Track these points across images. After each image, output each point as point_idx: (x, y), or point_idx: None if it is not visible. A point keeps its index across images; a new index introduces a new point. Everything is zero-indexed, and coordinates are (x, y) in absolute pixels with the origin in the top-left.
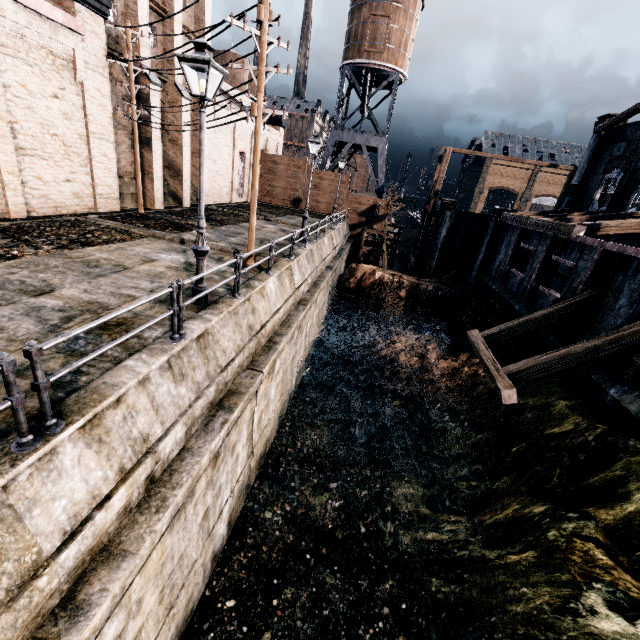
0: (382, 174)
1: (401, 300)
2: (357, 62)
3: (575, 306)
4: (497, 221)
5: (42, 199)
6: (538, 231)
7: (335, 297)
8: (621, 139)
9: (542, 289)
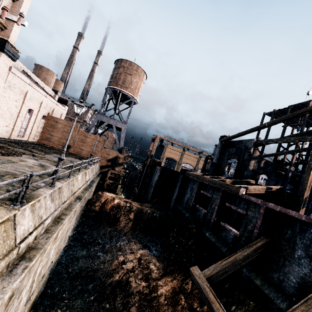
0: (122, 141)
1: (130, 221)
2: (115, 88)
3: (261, 248)
4: (184, 175)
5: None
6: (211, 185)
7: (82, 217)
8: (233, 146)
9: (223, 224)
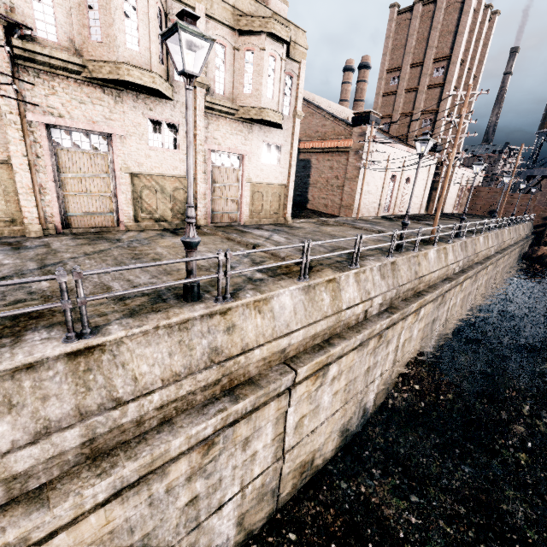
0: None
1: None
2: None
3: None
4: None
5: (412, 209)
6: None
7: (520, 262)
8: None
9: None
